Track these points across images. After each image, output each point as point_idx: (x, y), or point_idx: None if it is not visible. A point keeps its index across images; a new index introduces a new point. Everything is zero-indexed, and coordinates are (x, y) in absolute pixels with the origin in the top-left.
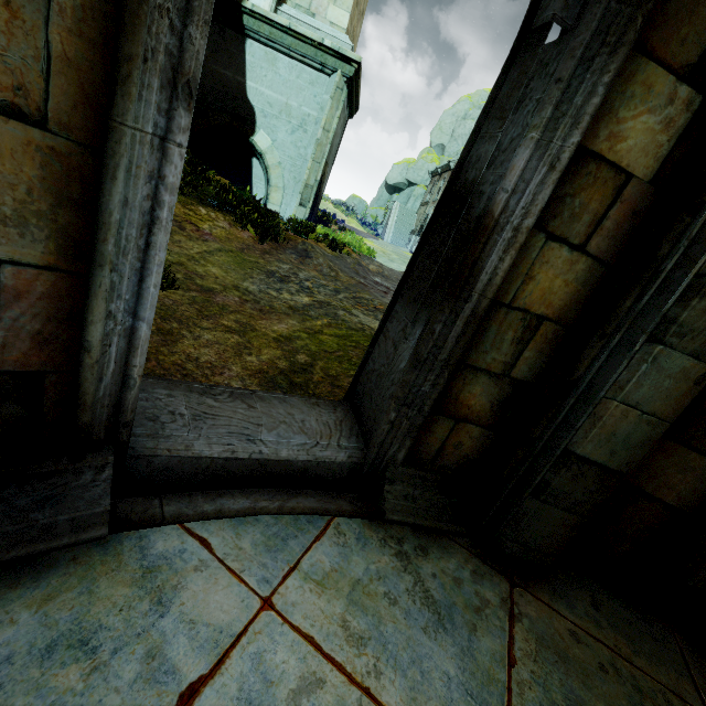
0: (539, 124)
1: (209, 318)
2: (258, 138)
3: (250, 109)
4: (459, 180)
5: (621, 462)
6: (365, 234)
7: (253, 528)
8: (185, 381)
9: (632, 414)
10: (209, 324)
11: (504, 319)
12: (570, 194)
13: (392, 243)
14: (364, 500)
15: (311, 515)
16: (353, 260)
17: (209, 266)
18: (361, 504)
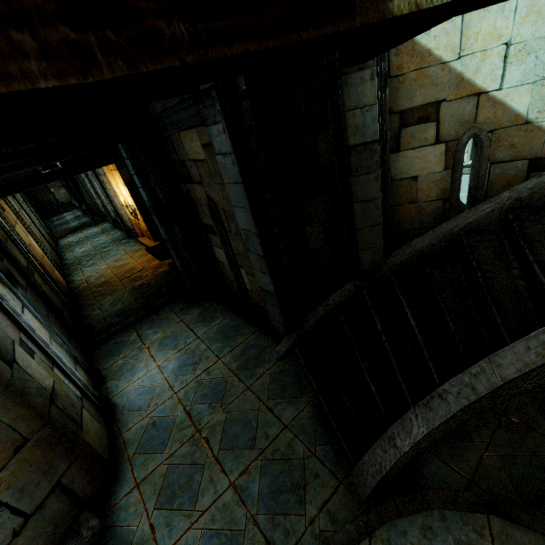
0: None
1: None
2: None
3: (464, 206)
4: None
5: None
6: None
7: None
8: None
9: None
10: None
11: None
12: None
13: None
14: None
15: None
16: None
17: None
18: None
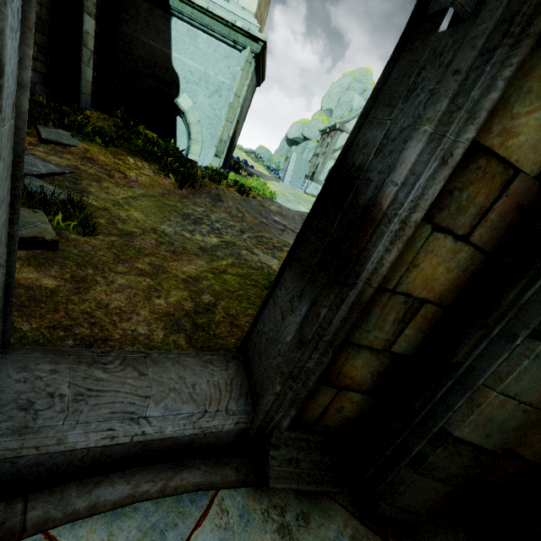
0: (434, 117)
1: (124, 262)
2: (181, 100)
3: (175, 76)
4: (346, 162)
5: (495, 443)
6: (269, 177)
7: (129, 523)
8: (76, 349)
9: (510, 403)
10: (123, 268)
11: (387, 302)
12: (459, 188)
13: (290, 185)
14: (250, 464)
15: (195, 492)
16: (257, 203)
17: (131, 210)
18: (246, 470)
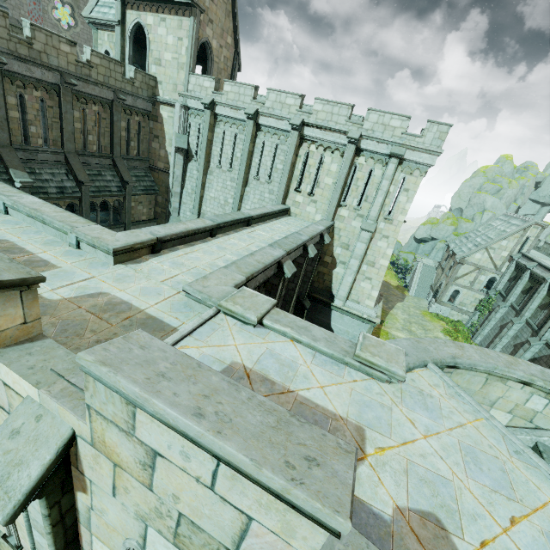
0: None
1: None
2: None
3: (332, 331)
4: None
5: None
6: (395, 294)
7: None
8: None
9: None
10: None
11: None
12: None
13: (415, 295)
14: None
15: None
16: None
17: None
18: None
